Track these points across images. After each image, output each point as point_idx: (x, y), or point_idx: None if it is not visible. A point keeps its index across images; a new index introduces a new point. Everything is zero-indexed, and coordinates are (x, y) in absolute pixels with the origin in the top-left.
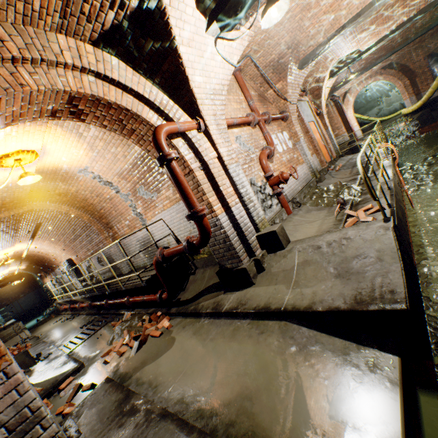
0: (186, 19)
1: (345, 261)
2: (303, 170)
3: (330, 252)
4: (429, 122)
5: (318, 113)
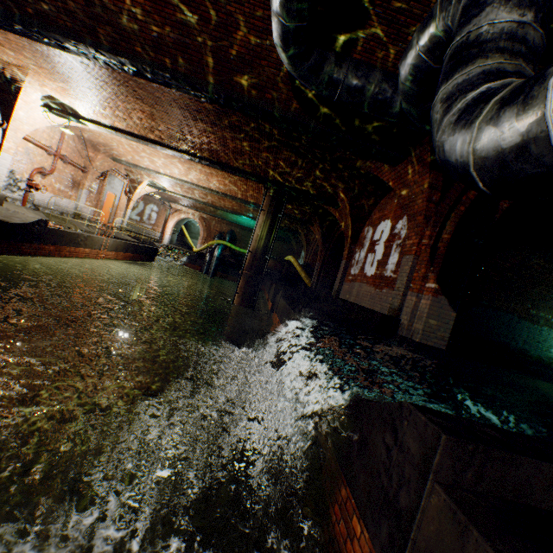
0: (31, 98)
1: (13, 217)
2: (70, 204)
3: (12, 213)
4: (194, 263)
5: (130, 196)
